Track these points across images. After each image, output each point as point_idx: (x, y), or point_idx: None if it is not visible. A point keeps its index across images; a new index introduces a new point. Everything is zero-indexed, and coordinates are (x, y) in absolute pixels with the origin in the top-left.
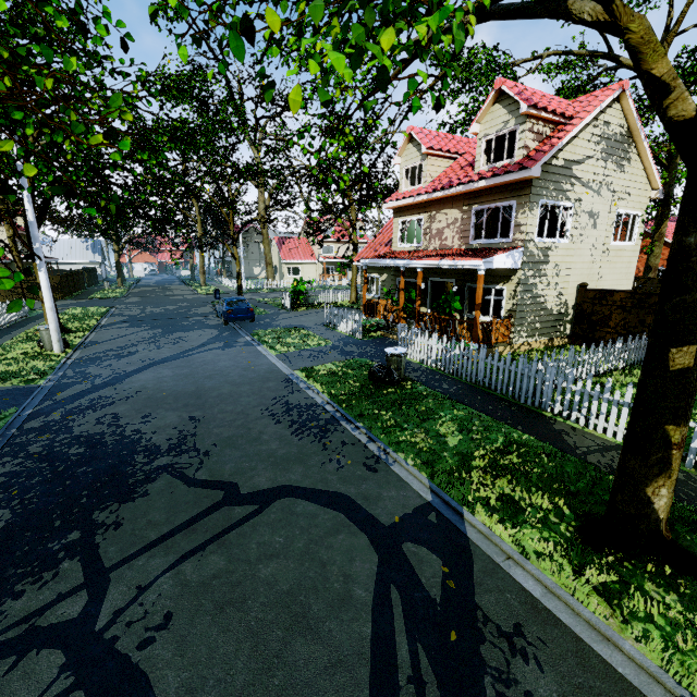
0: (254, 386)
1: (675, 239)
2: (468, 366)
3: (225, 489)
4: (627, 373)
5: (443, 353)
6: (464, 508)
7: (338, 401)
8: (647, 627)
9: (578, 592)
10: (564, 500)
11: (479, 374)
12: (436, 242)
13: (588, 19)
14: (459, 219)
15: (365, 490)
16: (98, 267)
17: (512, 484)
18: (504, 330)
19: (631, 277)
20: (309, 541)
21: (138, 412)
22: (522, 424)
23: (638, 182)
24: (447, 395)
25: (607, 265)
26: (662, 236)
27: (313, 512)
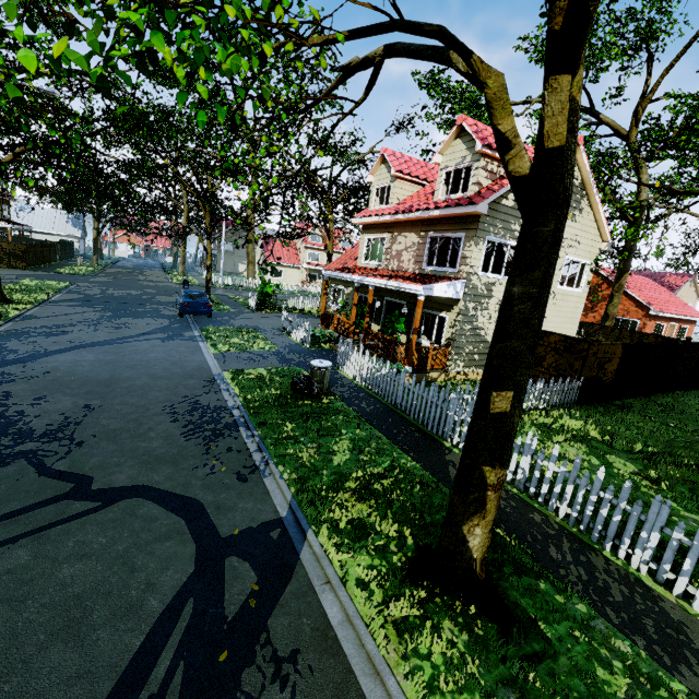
0: (172, 381)
1: (507, 287)
2: (391, 388)
3: (77, 482)
4: (544, 413)
5: (372, 372)
6: (313, 527)
7: (248, 406)
8: (423, 665)
9: (373, 624)
10: (412, 530)
11: (398, 396)
12: (394, 263)
13: (462, 69)
14: (416, 243)
15: (222, 499)
16: (76, 241)
17: (371, 508)
18: (442, 357)
19: (576, 322)
20: (133, 545)
21: (34, 393)
22: (416, 450)
23: (589, 232)
24: (359, 414)
25: (552, 307)
26: (622, 288)
27: (155, 515)
